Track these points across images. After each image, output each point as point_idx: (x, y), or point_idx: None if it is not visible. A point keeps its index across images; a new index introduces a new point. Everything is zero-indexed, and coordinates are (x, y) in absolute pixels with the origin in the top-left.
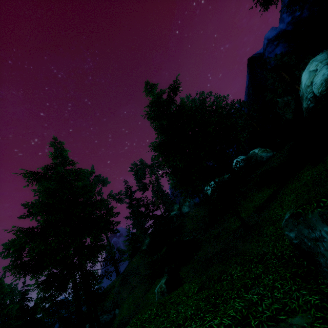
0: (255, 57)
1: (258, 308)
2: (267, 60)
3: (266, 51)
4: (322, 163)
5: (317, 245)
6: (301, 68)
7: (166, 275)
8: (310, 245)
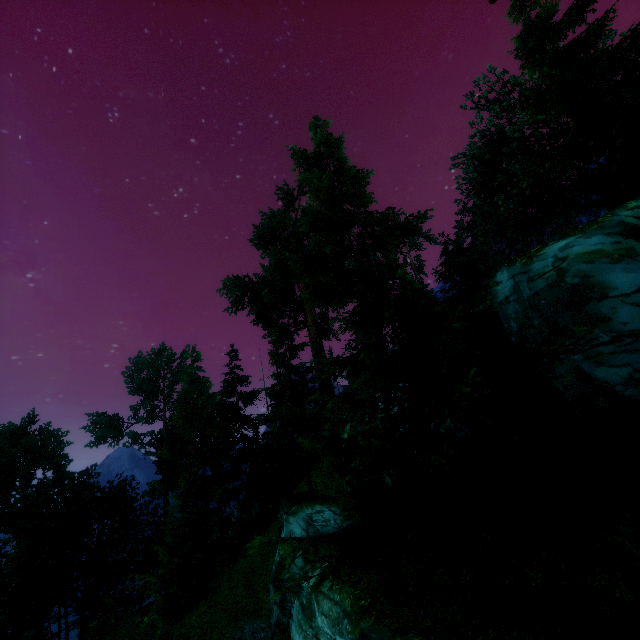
0: None
1: None
2: None
3: None
4: None
5: None
6: None
7: None
8: None
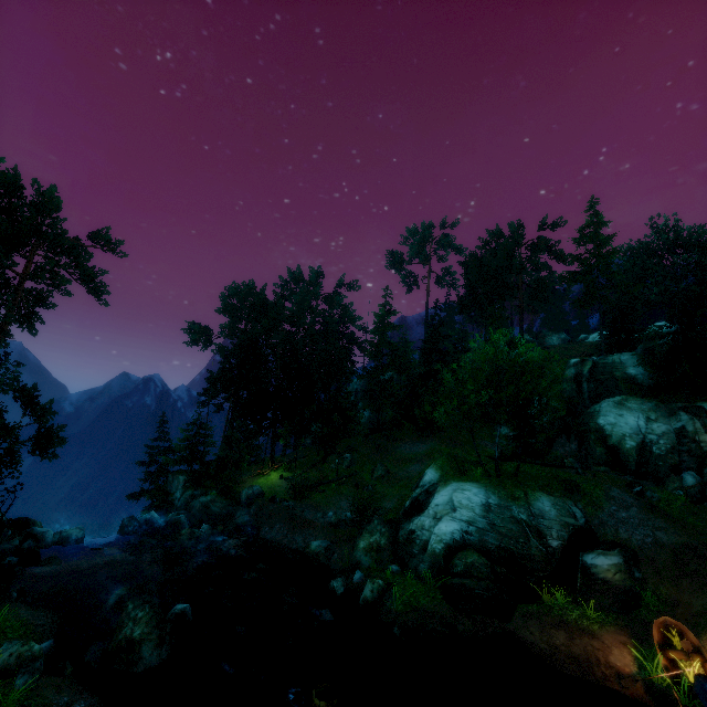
0: None
1: None
2: None
3: None
4: None
5: None
6: None
7: None
8: None
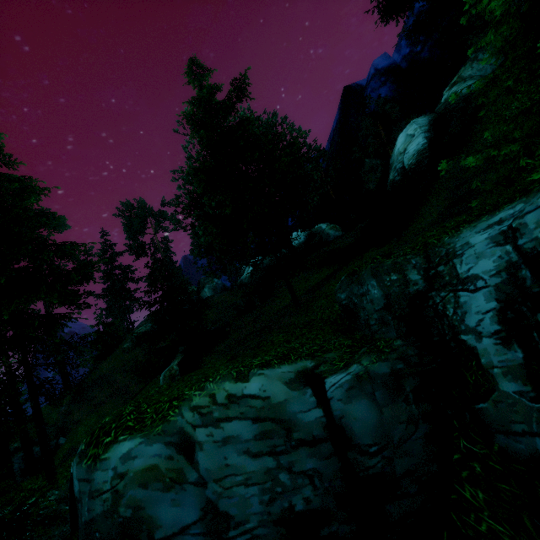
0: (354, 88)
1: (299, 350)
2: (368, 100)
3: (369, 86)
4: (388, 244)
5: (362, 300)
6: (401, 129)
7: (181, 356)
8: (356, 302)
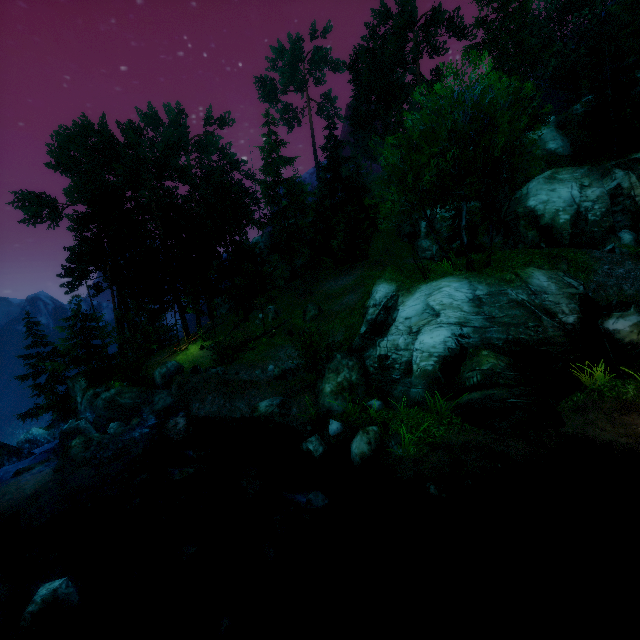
0: None
1: None
2: None
3: None
4: None
5: None
6: None
7: None
8: None
